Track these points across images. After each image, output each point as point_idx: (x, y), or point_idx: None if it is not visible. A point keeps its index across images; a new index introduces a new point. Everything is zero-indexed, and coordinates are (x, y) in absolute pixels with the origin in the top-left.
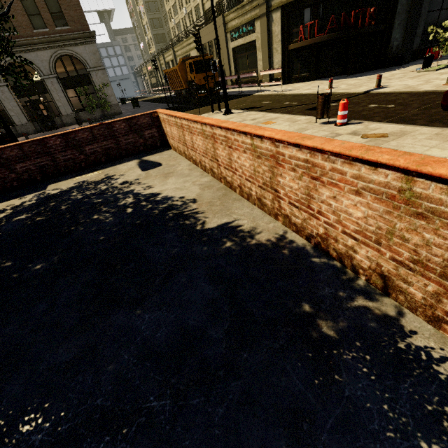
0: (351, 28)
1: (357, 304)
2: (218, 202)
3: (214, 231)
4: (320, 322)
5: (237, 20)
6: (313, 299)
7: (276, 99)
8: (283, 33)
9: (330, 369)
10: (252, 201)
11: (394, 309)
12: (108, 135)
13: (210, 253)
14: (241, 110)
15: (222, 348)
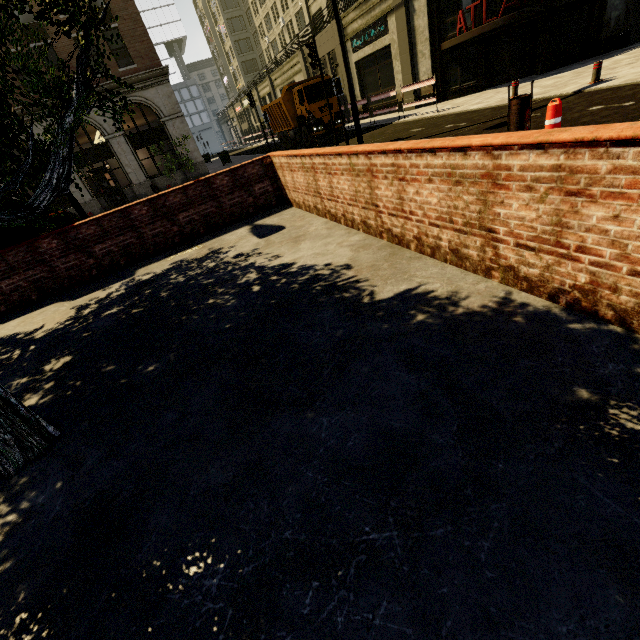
0: (541, 1)
1: None
2: (386, 265)
3: (392, 302)
4: (617, 413)
5: (361, 20)
6: (591, 382)
7: (430, 124)
8: (431, 28)
9: None
10: (440, 256)
11: None
12: (207, 196)
13: (395, 332)
14: None
15: (458, 458)
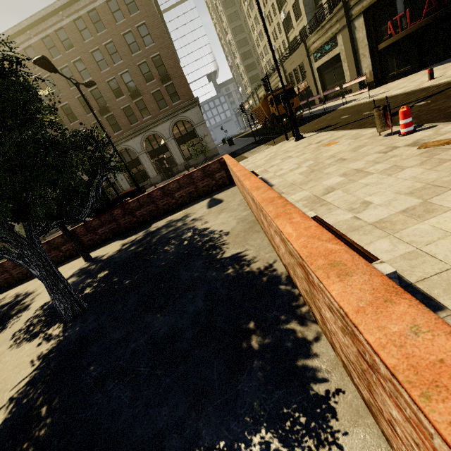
0: None
1: (288, 326)
2: (242, 234)
3: (227, 260)
4: (254, 337)
5: (318, 41)
6: (259, 319)
7: (357, 110)
8: (369, 36)
9: (239, 370)
10: (264, 233)
11: (314, 335)
12: (190, 182)
13: (215, 278)
14: (314, 133)
15: (187, 345)
